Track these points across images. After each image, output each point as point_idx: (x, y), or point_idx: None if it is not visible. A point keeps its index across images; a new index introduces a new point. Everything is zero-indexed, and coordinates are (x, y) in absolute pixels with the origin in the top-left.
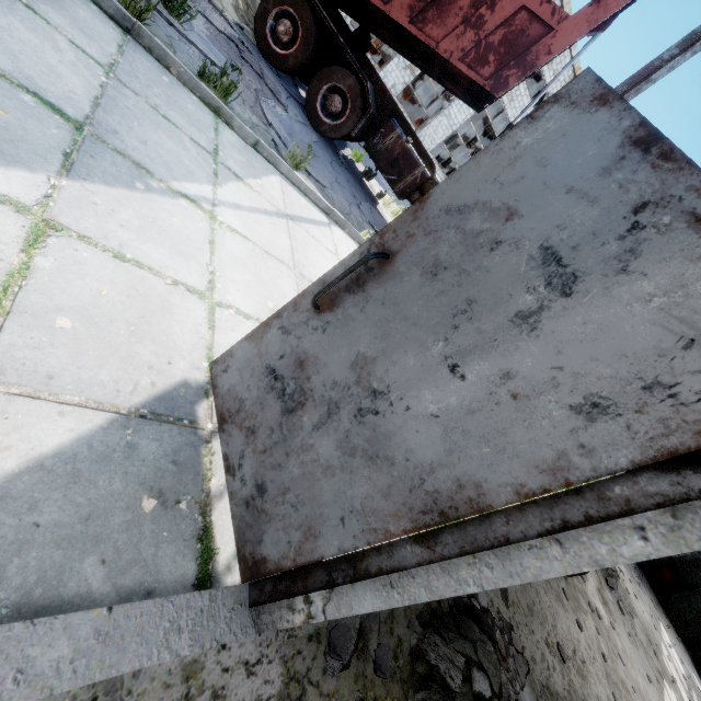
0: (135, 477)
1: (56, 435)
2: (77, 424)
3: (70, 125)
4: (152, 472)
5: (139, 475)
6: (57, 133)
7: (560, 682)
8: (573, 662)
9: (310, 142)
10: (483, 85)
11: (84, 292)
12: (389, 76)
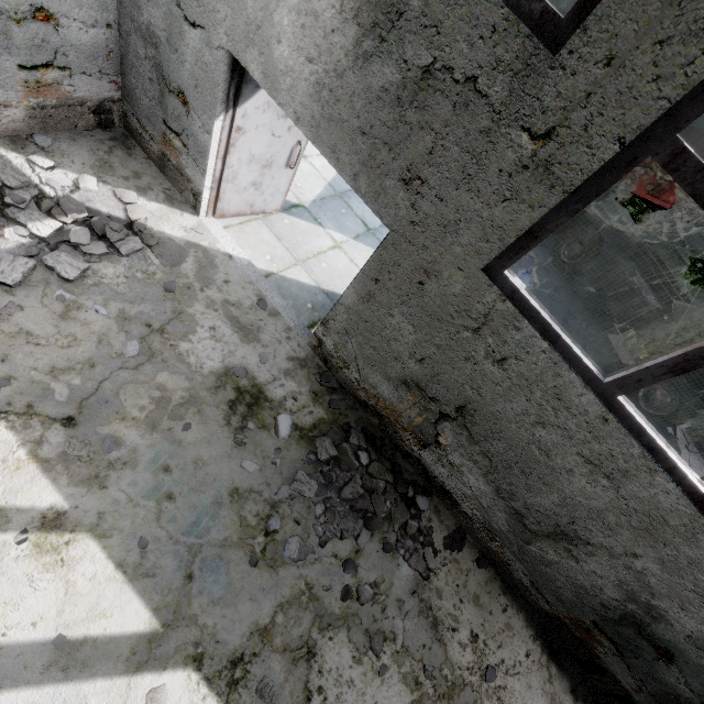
0: (312, 299)
1: (305, 280)
2: (310, 282)
3: (367, 229)
4: (316, 302)
5: (313, 300)
6: (360, 230)
7: (458, 657)
8: None
9: (530, 268)
10: None
11: (334, 263)
12: None
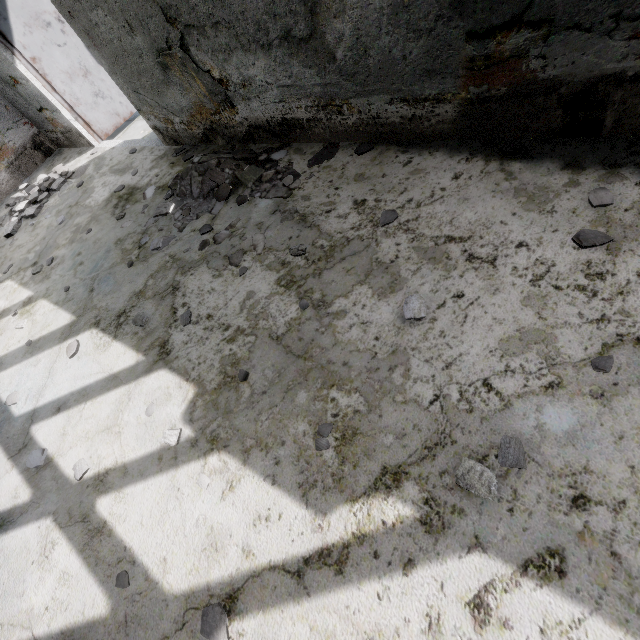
0: None
1: None
2: None
3: None
4: None
5: None
6: None
7: (337, 227)
8: (421, 239)
9: None
10: None
11: None
12: None
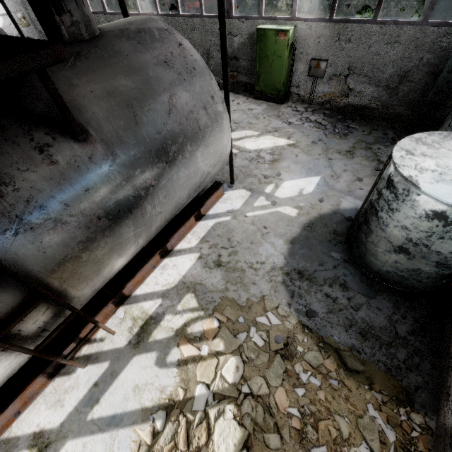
0: None
1: None
2: None
3: None
4: None
5: None
6: None
7: None
8: None
9: None
10: None
11: None
12: None
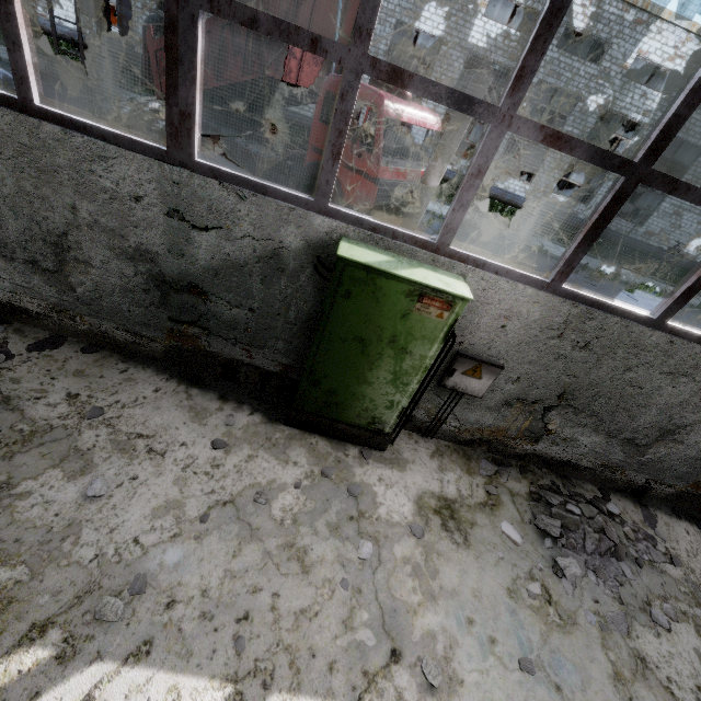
0: None
1: None
2: None
3: None
4: None
5: None
6: None
7: (44, 414)
8: (119, 433)
9: None
10: (258, 77)
11: None
12: (417, 136)
